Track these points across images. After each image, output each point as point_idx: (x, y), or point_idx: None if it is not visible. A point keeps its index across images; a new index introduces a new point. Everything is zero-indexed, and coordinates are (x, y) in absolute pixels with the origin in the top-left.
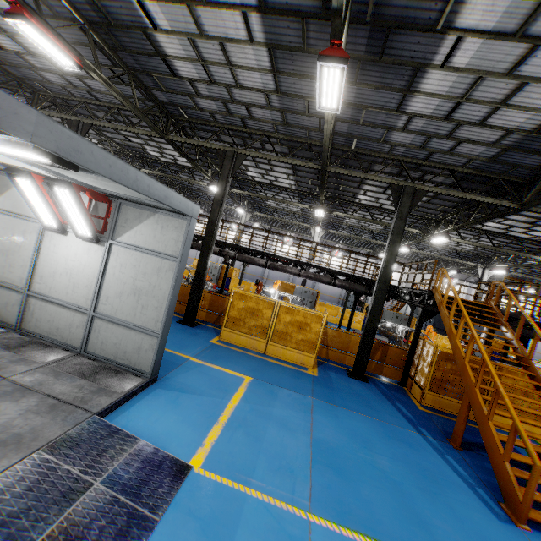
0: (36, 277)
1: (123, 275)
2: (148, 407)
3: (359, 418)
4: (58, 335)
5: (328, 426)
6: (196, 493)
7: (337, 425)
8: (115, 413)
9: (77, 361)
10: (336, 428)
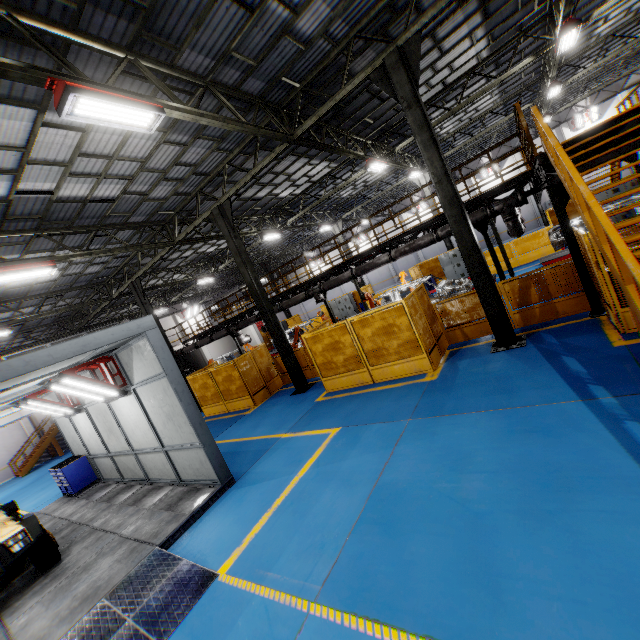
0: (130, 439)
1: (155, 409)
2: (214, 516)
3: (471, 420)
4: (164, 475)
5: (410, 457)
6: (207, 606)
7: (425, 449)
8: (184, 535)
9: (173, 493)
10: (421, 456)
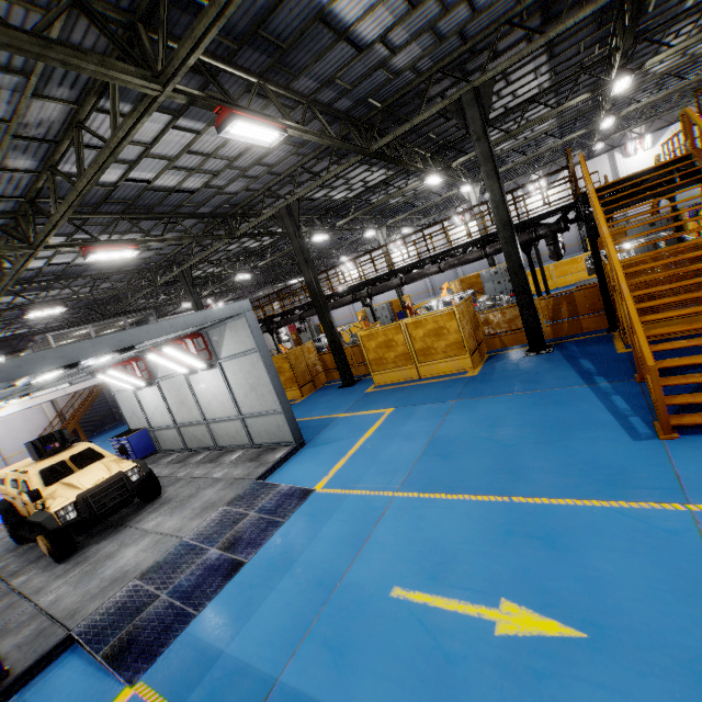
0: (204, 410)
1: (239, 381)
2: (295, 464)
3: (505, 399)
4: (236, 441)
5: (457, 421)
6: (313, 503)
7: (470, 417)
8: (272, 475)
9: (249, 453)
10: (466, 420)
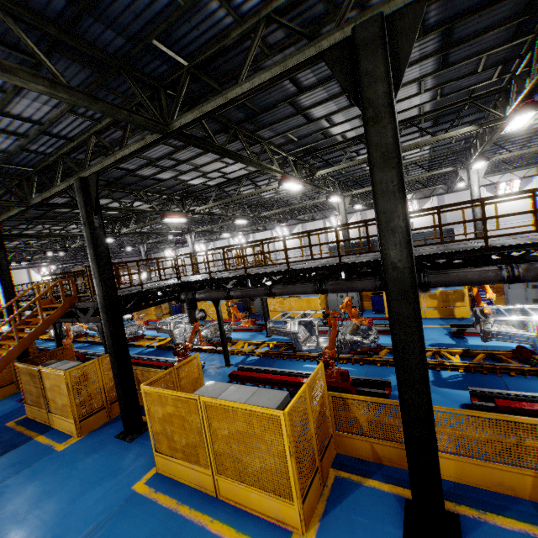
0: None
1: None
2: None
3: None
4: None
5: None
6: None
7: None
8: None
9: None
10: None
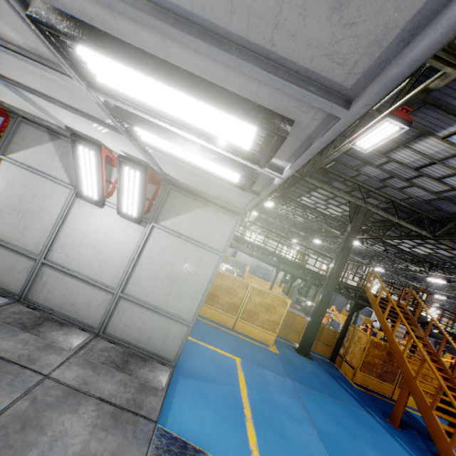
0: (56, 245)
1: (161, 260)
2: (184, 402)
3: (329, 400)
4: (73, 311)
5: (317, 413)
6: None
7: (322, 411)
8: (163, 415)
9: (101, 345)
10: (323, 415)
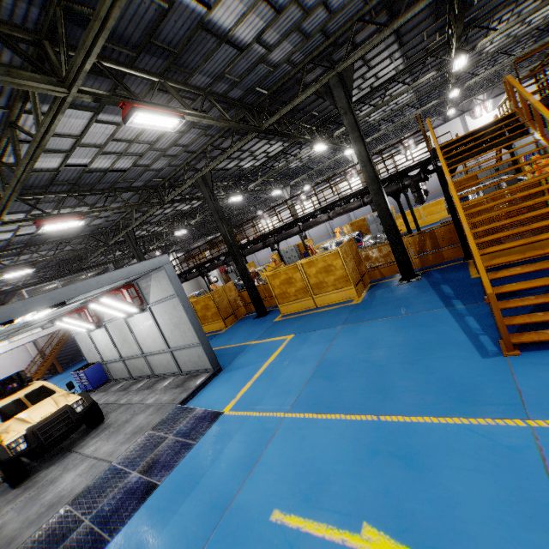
0: (141, 345)
1: (165, 321)
2: (212, 388)
3: (381, 323)
4: (168, 369)
5: (341, 345)
6: (220, 425)
7: (352, 340)
8: (193, 400)
9: (177, 379)
10: (349, 344)
